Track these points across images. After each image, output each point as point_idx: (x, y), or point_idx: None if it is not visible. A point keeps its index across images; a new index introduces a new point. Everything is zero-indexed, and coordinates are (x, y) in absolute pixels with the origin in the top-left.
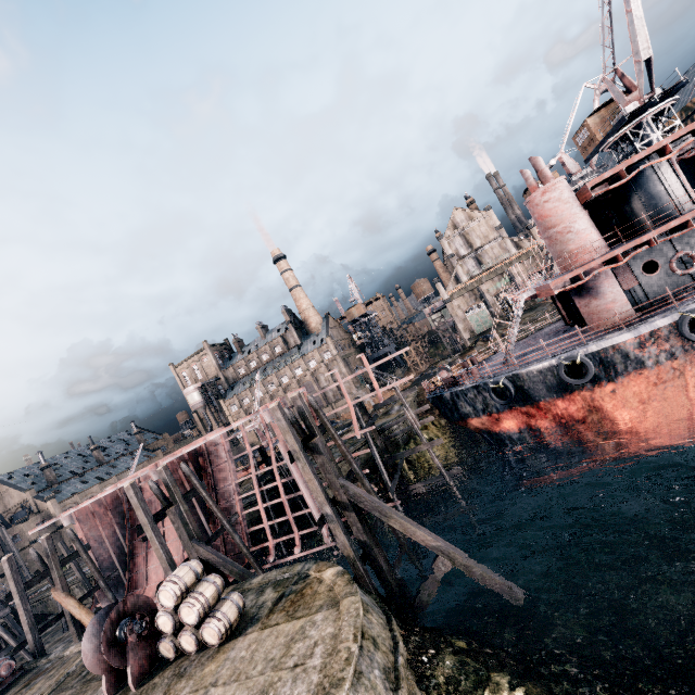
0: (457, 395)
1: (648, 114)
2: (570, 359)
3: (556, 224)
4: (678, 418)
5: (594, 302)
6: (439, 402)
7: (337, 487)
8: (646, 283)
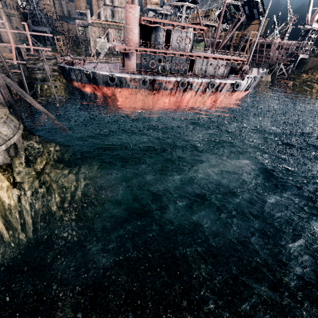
0: (71, 70)
1: (186, 4)
2: (112, 75)
3: (129, 24)
4: (132, 106)
5: (128, 61)
6: (63, 69)
7: (0, 76)
8: (142, 64)
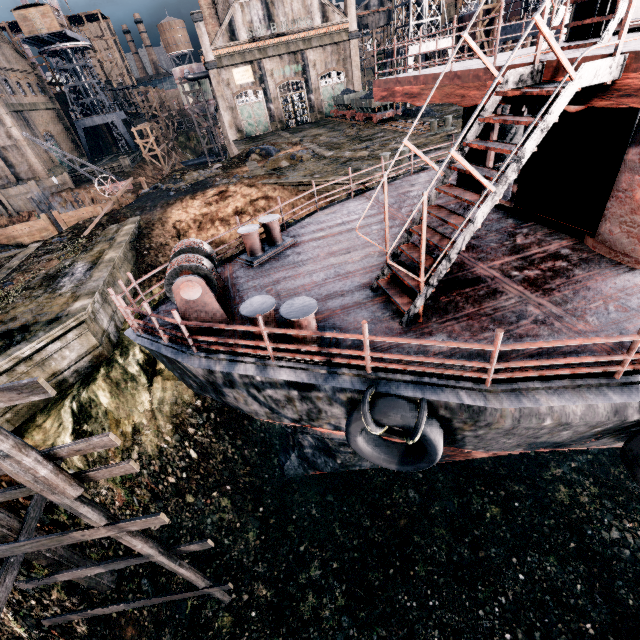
0: (230, 382)
1: None
2: None
3: None
4: None
5: None
6: (166, 360)
7: None
8: None
